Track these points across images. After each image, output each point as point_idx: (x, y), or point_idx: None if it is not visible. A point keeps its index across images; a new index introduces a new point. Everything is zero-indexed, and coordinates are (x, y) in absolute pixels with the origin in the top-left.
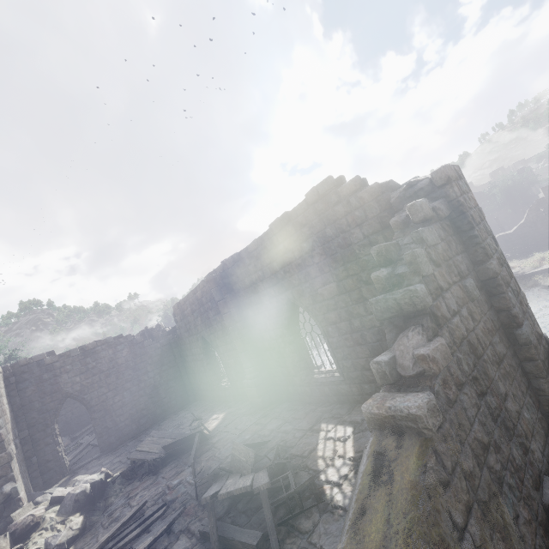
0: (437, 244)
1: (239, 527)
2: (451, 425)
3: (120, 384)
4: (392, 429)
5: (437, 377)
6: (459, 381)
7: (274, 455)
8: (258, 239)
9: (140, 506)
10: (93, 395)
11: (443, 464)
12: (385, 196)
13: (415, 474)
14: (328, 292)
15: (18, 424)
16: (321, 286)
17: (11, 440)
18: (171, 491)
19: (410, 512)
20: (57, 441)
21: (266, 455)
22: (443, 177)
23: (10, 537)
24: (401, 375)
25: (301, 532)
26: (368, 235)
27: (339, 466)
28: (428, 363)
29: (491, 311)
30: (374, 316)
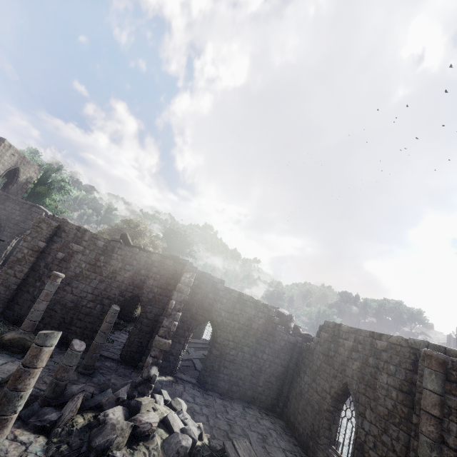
0: None
1: None
2: None
3: (241, 343)
4: None
5: None
6: None
7: None
8: None
9: None
10: (223, 334)
11: None
12: None
13: None
14: None
15: None
16: None
17: None
18: None
19: None
20: (185, 345)
21: None
22: None
23: (132, 428)
24: None
25: None
26: None
27: None
28: None
29: None
30: None
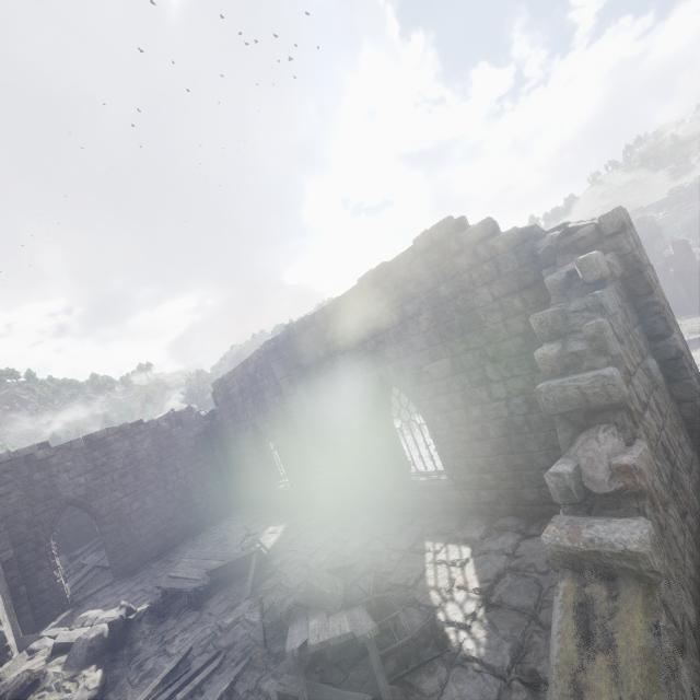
0: (616, 313)
1: (337, 689)
2: (669, 562)
3: (140, 486)
4: (593, 569)
5: (645, 496)
6: (663, 499)
7: (372, 586)
8: (341, 298)
9: (183, 655)
10: (104, 501)
11: (674, 620)
12: (527, 245)
13: (646, 638)
14: (438, 370)
15: None
16: (428, 363)
17: None
18: (226, 633)
19: (651, 695)
20: (53, 564)
21: (359, 586)
22: (616, 224)
23: None
24: (589, 491)
25: (425, 694)
26: (499, 297)
27: (461, 600)
28: (633, 477)
29: (673, 402)
30: (542, 408)
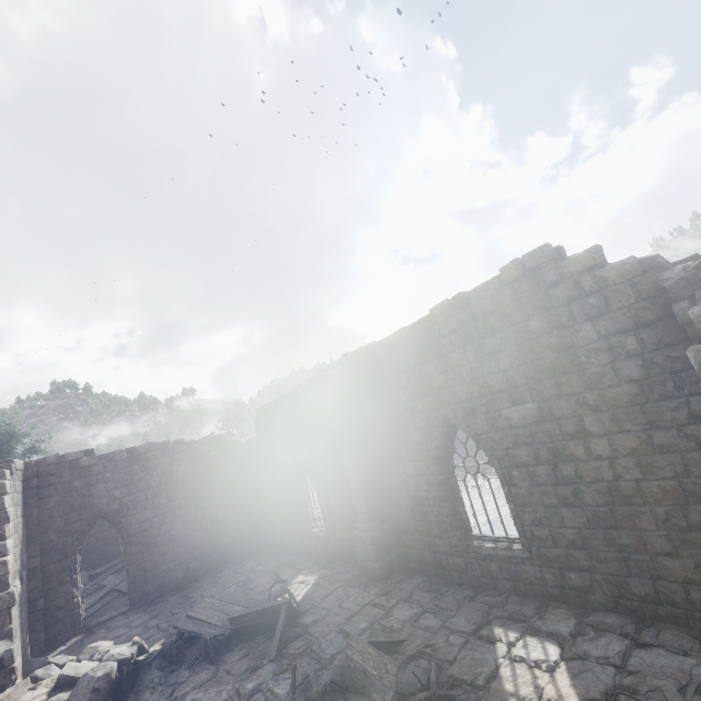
0: None
1: None
2: None
3: (171, 509)
4: None
5: None
6: None
7: (433, 677)
8: (408, 328)
9: None
10: (134, 518)
11: None
12: (649, 276)
13: None
14: (520, 415)
15: (29, 547)
16: (507, 406)
17: (17, 571)
18: None
19: None
20: (74, 579)
21: (414, 674)
22: None
23: None
24: None
25: None
26: (607, 335)
27: None
28: None
29: None
30: None
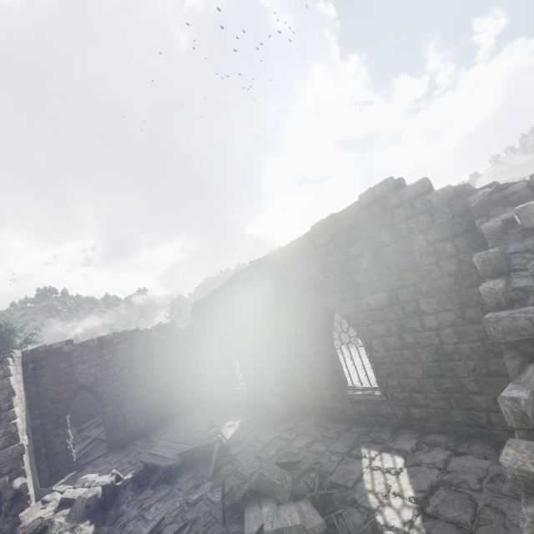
0: None
1: None
2: None
3: (133, 379)
4: None
5: None
6: None
7: (317, 483)
8: (296, 241)
9: (157, 522)
10: (106, 388)
11: None
12: (460, 200)
13: None
14: (376, 301)
15: (31, 412)
16: (367, 295)
17: (24, 429)
18: (191, 507)
19: None
20: (67, 433)
21: (305, 482)
22: None
23: None
24: None
25: None
26: (433, 242)
27: (398, 507)
28: None
29: None
30: (490, 337)
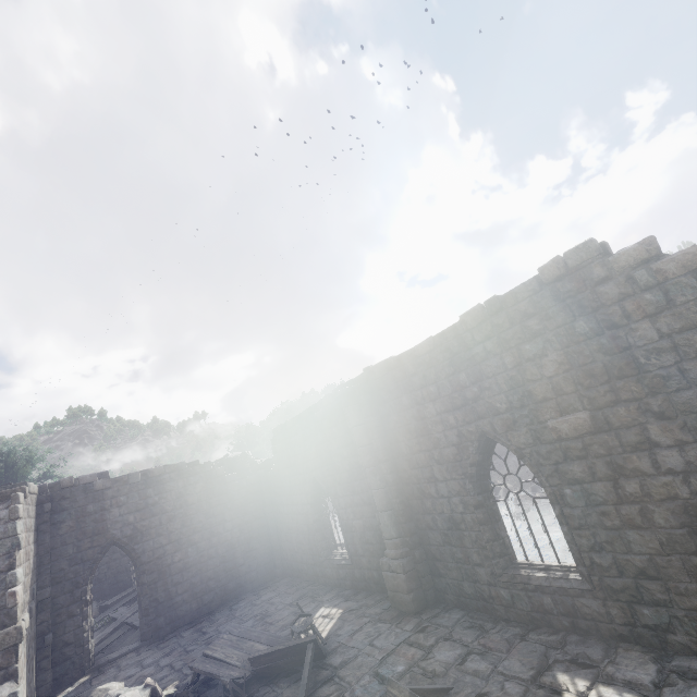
0: None
1: None
2: None
3: (185, 535)
4: None
5: None
6: None
7: None
8: (436, 337)
9: None
10: (147, 545)
11: None
12: None
13: None
14: (570, 426)
15: (40, 576)
16: (554, 416)
17: (26, 603)
18: None
19: None
20: (85, 612)
21: None
22: None
23: None
24: None
25: None
26: (670, 333)
27: None
28: None
29: None
30: None
